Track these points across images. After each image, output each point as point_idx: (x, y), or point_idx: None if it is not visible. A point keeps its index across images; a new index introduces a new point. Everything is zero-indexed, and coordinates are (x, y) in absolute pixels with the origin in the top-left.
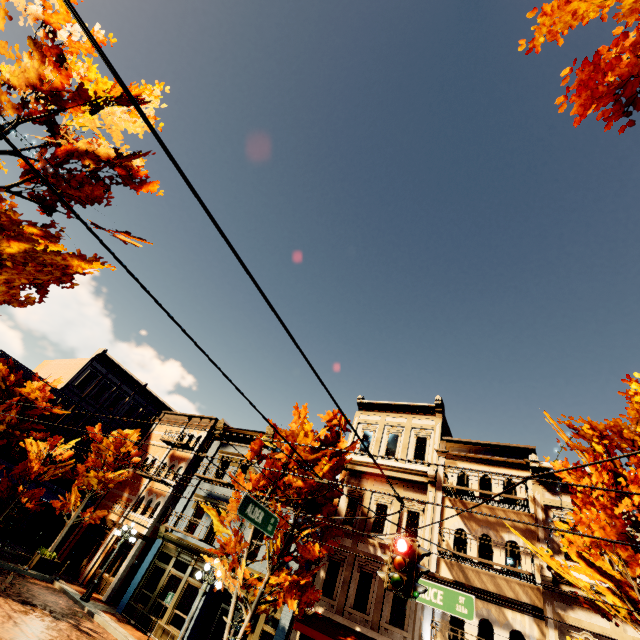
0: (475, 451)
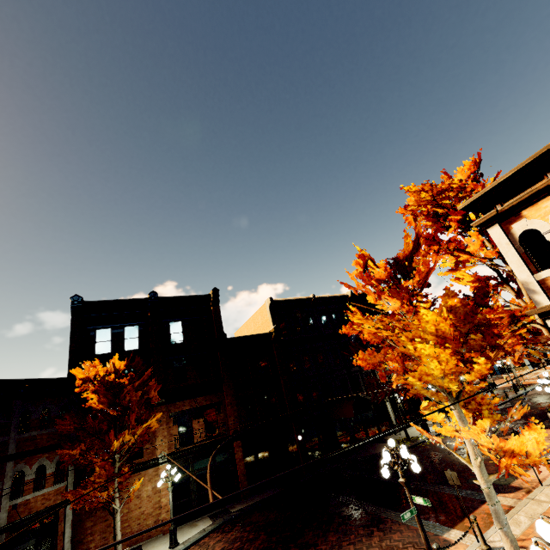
0: None
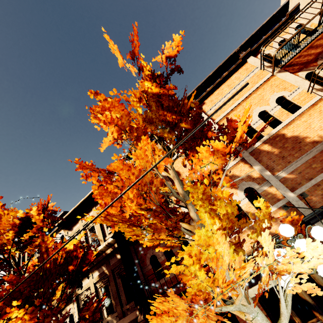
0: (50, 232)
